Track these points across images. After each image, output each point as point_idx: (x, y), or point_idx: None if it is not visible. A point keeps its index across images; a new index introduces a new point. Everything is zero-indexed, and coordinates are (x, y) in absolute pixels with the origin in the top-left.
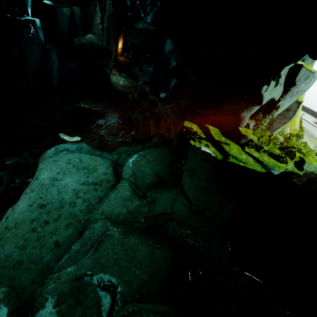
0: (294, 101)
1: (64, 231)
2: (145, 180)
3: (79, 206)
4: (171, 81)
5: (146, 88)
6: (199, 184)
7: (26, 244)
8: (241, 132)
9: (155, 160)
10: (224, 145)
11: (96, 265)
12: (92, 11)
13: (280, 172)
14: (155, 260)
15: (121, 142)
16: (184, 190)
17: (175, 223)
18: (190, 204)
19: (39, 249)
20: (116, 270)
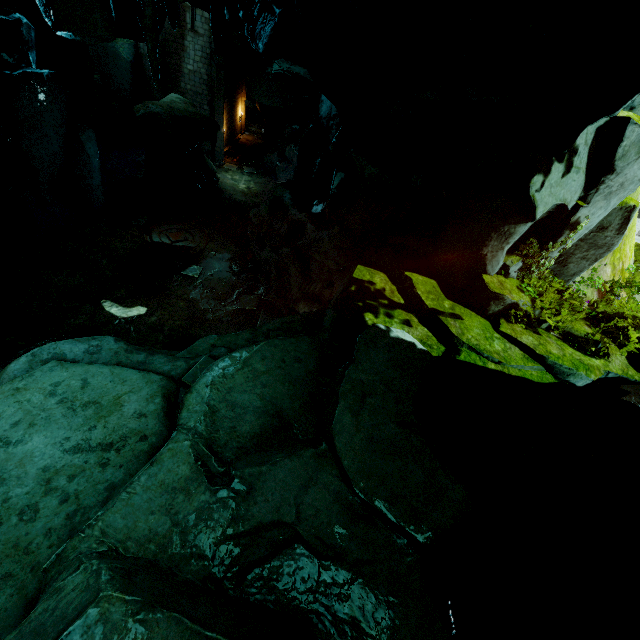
0: (616, 206)
1: None
2: (238, 427)
3: (45, 517)
4: (331, 178)
5: (283, 196)
6: (377, 429)
7: None
8: (489, 286)
9: (273, 371)
10: (447, 321)
11: None
12: (177, 48)
13: (592, 380)
14: None
15: (234, 313)
16: (337, 452)
17: (302, 553)
18: (350, 490)
19: None
20: None
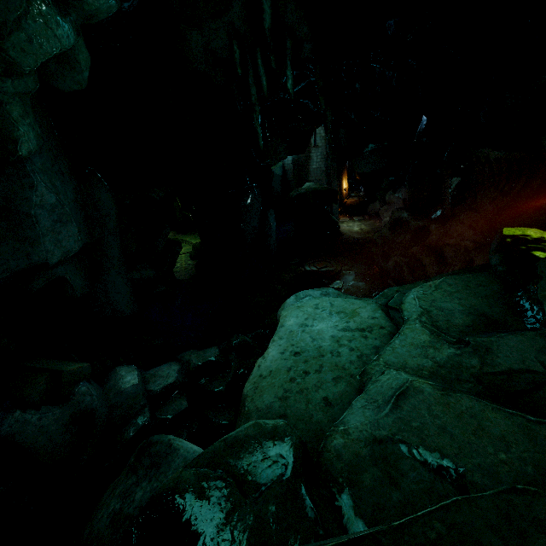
0: None
1: (332, 385)
2: (452, 321)
3: (345, 356)
4: (447, 186)
5: (401, 215)
6: None
7: (286, 396)
8: None
9: (462, 291)
10: None
11: (404, 429)
12: (306, 159)
13: None
14: (543, 444)
15: None
16: None
17: None
18: None
19: (304, 404)
20: (449, 443)
